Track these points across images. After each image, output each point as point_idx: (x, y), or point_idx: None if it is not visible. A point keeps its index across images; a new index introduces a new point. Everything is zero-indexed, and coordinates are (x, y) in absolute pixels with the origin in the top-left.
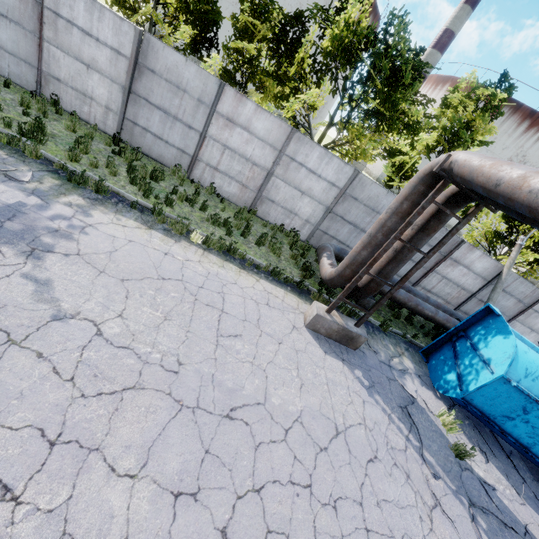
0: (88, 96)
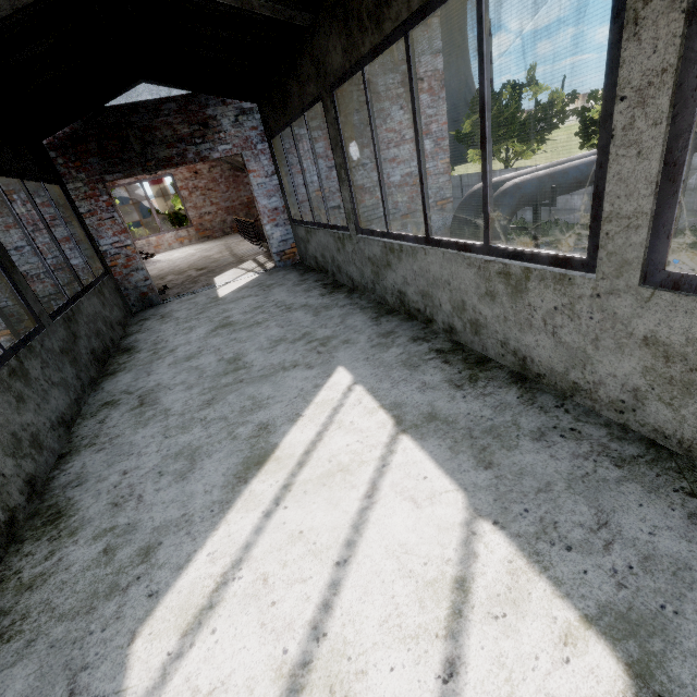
0: (572, 210)
